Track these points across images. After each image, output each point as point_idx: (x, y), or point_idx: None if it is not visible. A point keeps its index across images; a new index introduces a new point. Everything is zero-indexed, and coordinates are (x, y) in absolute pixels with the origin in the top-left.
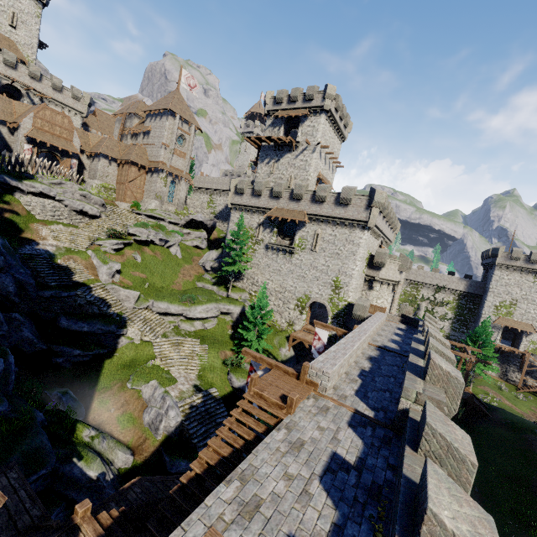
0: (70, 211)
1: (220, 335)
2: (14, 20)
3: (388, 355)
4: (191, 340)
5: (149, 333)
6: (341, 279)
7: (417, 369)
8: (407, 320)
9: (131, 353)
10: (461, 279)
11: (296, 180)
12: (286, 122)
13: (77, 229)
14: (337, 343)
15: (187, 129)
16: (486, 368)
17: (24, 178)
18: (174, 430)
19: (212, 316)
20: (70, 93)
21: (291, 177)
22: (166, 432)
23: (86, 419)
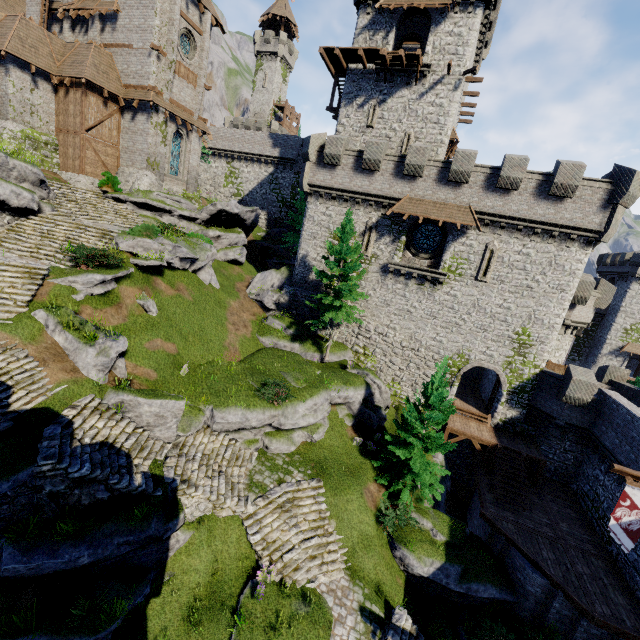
0: None
1: (344, 453)
2: None
3: None
4: (309, 486)
5: (230, 498)
6: (531, 332)
7: None
8: (623, 391)
9: (201, 562)
10: None
11: (419, 143)
12: (398, 23)
13: None
14: None
15: (197, 20)
16: None
17: None
18: None
19: (323, 417)
20: None
21: (410, 136)
22: None
23: None
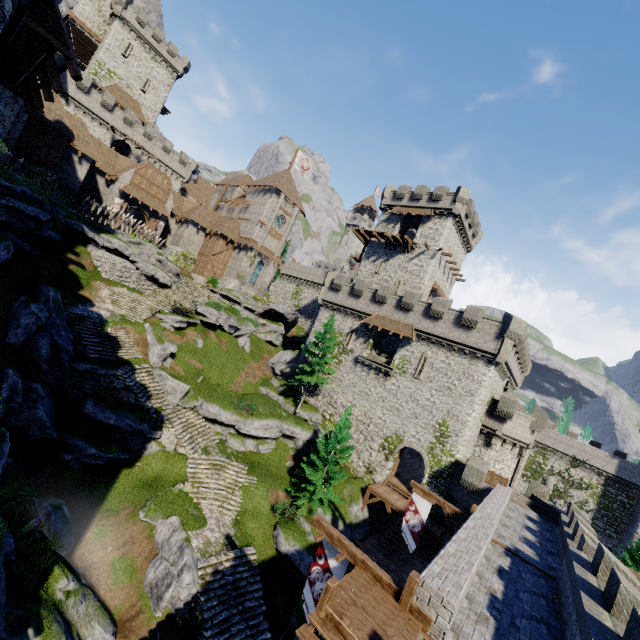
0: (140, 275)
1: (275, 465)
2: (146, 86)
3: (526, 569)
4: (237, 465)
5: (187, 443)
6: (449, 424)
7: (608, 637)
8: (540, 505)
9: (157, 466)
10: (610, 456)
11: (405, 287)
12: (404, 220)
13: (142, 296)
14: (455, 537)
15: (289, 210)
16: None
17: (104, 231)
18: (183, 607)
19: (271, 437)
20: (177, 157)
21: (400, 282)
22: (171, 606)
23: (71, 554)
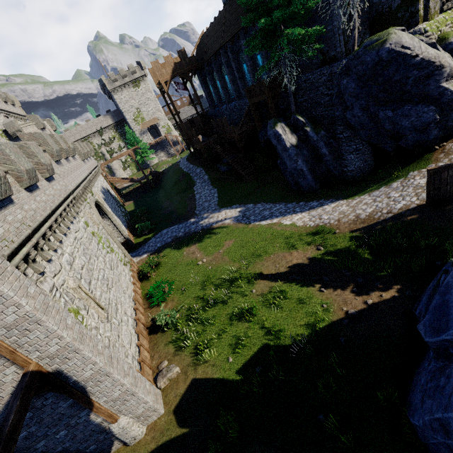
0: None
1: None
2: None
3: None
4: None
5: None
6: None
7: None
8: None
9: None
10: (105, 116)
11: None
12: None
13: None
14: None
15: None
16: (148, 154)
17: None
18: None
19: None
20: None
21: None
22: None
23: None
